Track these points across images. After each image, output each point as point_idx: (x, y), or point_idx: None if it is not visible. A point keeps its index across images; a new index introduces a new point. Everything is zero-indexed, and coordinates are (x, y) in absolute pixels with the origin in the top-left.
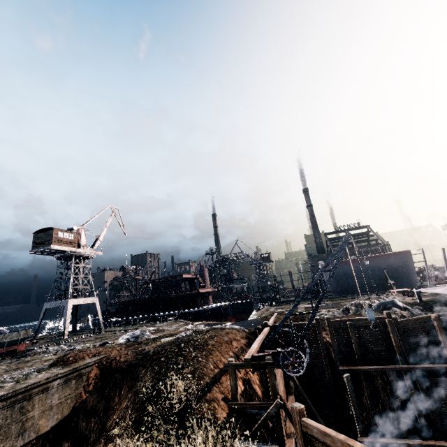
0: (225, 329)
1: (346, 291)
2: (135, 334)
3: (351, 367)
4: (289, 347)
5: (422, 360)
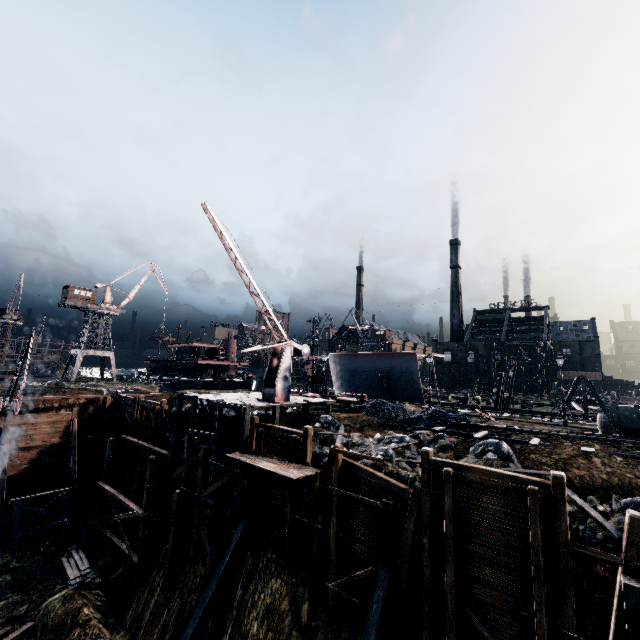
0: (87, 390)
1: (351, 391)
2: (51, 382)
3: (128, 436)
4: (19, 399)
5: (165, 444)
